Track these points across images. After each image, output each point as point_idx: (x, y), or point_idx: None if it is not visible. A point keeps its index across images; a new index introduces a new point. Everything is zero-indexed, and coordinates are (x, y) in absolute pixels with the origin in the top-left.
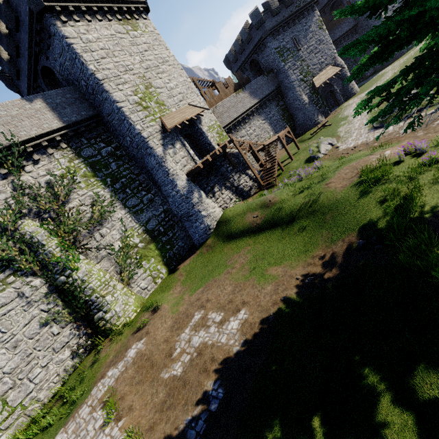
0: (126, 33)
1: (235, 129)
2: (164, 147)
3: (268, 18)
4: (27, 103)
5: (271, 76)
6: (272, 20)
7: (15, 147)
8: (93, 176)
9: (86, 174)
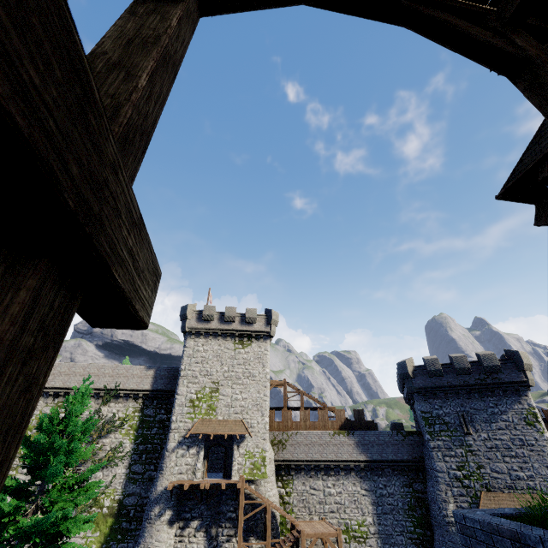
0: (233, 350)
1: (310, 471)
2: (179, 444)
3: (421, 375)
4: (146, 369)
5: (414, 440)
6: (427, 380)
7: (116, 390)
8: (135, 429)
9: (133, 425)
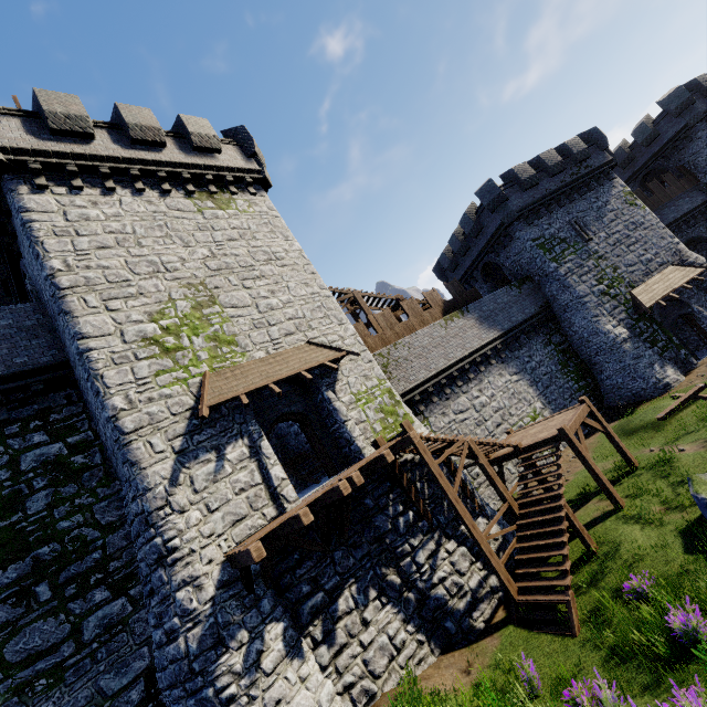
0: (196, 212)
1: (442, 393)
2: (182, 457)
3: (514, 193)
4: None
5: (529, 288)
6: (523, 196)
7: None
8: None
9: None
